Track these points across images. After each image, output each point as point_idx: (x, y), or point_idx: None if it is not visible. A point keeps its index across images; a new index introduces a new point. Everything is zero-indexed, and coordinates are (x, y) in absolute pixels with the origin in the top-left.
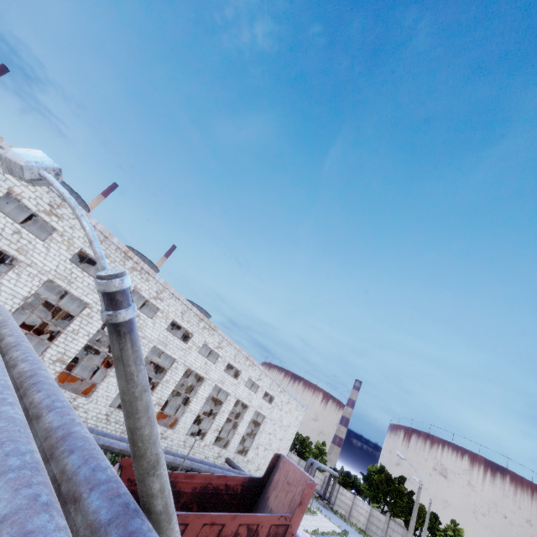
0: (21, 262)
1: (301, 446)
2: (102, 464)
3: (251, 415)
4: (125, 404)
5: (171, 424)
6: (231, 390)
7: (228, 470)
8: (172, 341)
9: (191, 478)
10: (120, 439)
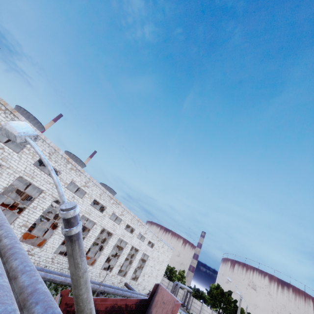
0: (3, 166)
1: (170, 273)
2: (56, 311)
3: (140, 255)
4: (73, 281)
5: (91, 263)
6: (128, 240)
7: (126, 291)
8: (93, 211)
9: (105, 301)
10: (60, 274)
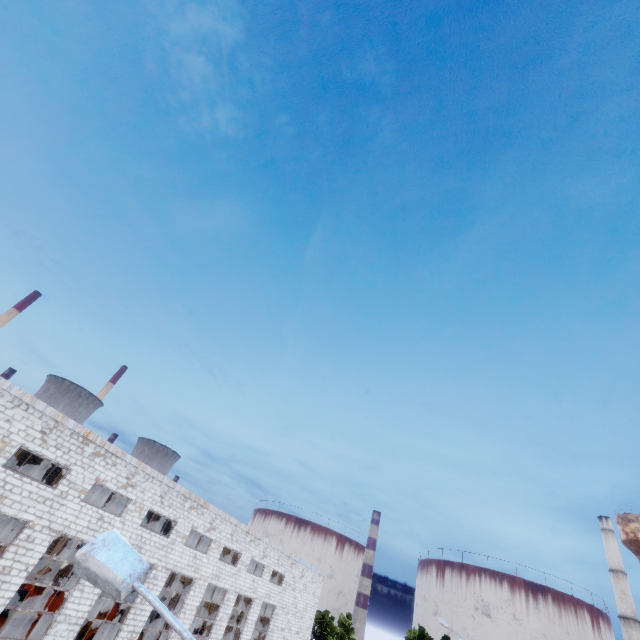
0: None
1: (321, 628)
2: None
3: (257, 611)
4: None
5: None
6: (229, 584)
7: None
8: (148, 539)
9: None
10: None
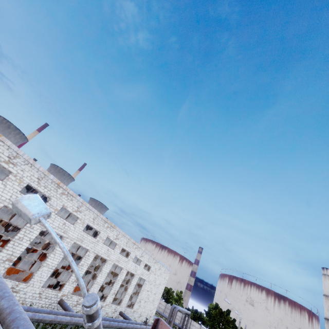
0: None
1: (167, 295)
2: None
3: (136, 280)
4: None
5: None
6: (123, 265)
7: (121, 321)
8: (86, 237)
9: None
10: (49, 312)
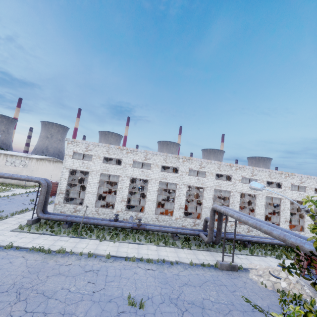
0: (204, 187)
1: None
2: None
3: None
4: None
5: (299, 229)
6: None
7: None
8: (272, 190)
9: None
10: None
